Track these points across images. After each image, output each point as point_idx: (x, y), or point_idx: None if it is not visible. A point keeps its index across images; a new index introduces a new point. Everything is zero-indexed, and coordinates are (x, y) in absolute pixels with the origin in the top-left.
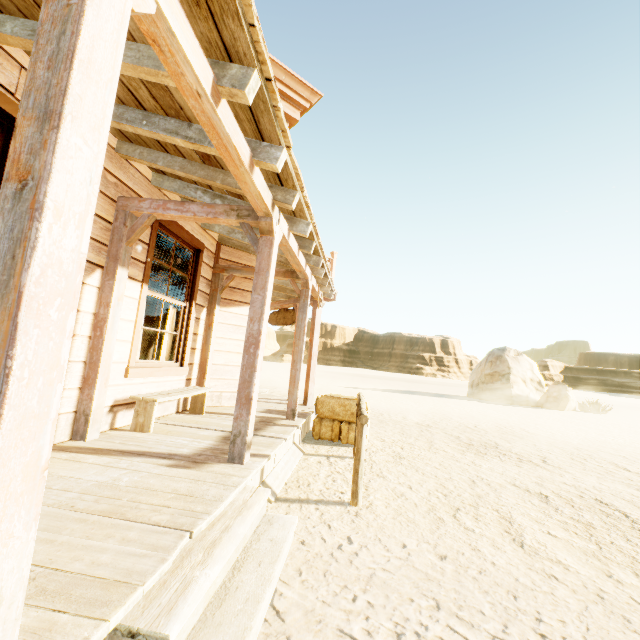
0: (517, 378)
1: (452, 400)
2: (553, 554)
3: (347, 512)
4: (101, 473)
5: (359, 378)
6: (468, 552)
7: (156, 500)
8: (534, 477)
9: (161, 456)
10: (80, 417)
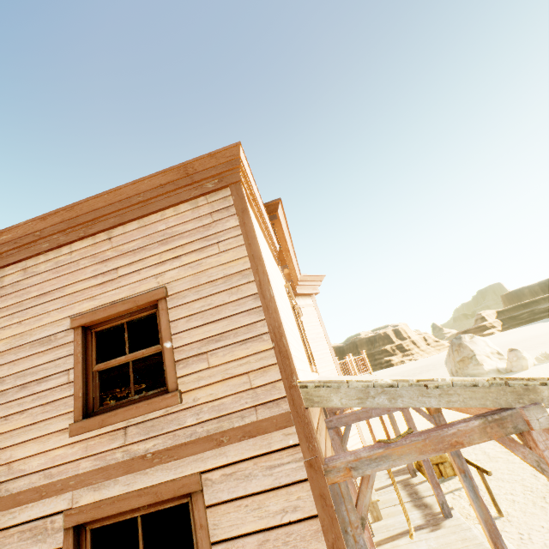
0: (482, 356)
1: None
2: None
3: (503, 521)
4: (418, 546)
5: None
6: None
7: (459, 545)
8: None
9: (417, 528)
10: None
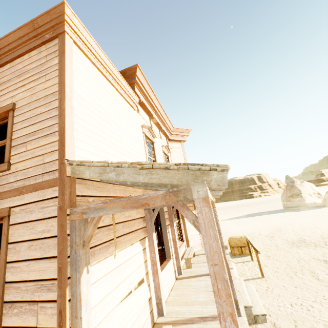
0: (305, 194)
1: (276, 214)
2: (327, 280)
3: (262, 280)
4: (201, 282)
5: (223, 211)
6: (302, 284)
7: None
8: (321, 253)
9: (206, 275)
10: (178, 268)
